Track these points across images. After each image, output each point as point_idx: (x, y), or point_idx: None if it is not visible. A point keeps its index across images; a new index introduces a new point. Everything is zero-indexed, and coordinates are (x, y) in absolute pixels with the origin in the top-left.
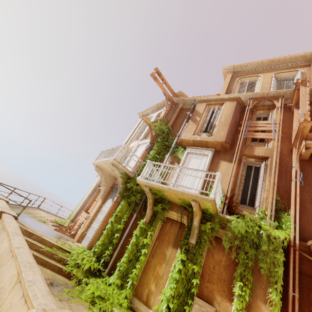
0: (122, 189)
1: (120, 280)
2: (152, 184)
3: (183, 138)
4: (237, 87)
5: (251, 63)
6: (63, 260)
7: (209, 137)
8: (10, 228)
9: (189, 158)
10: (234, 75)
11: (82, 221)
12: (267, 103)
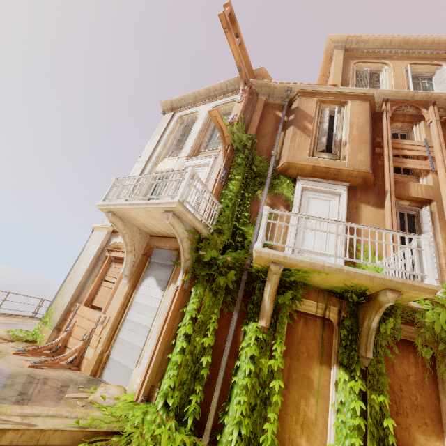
0: (190, 262)
1: None
2: (297, 260)
3: (294, 160)
4: (354, 76)
5: (375, 37)
6: None
7: (340, 162)
8: None
9: (307, 199)
10: (345, 55)
11: (90, 328)
12: (410, 112)
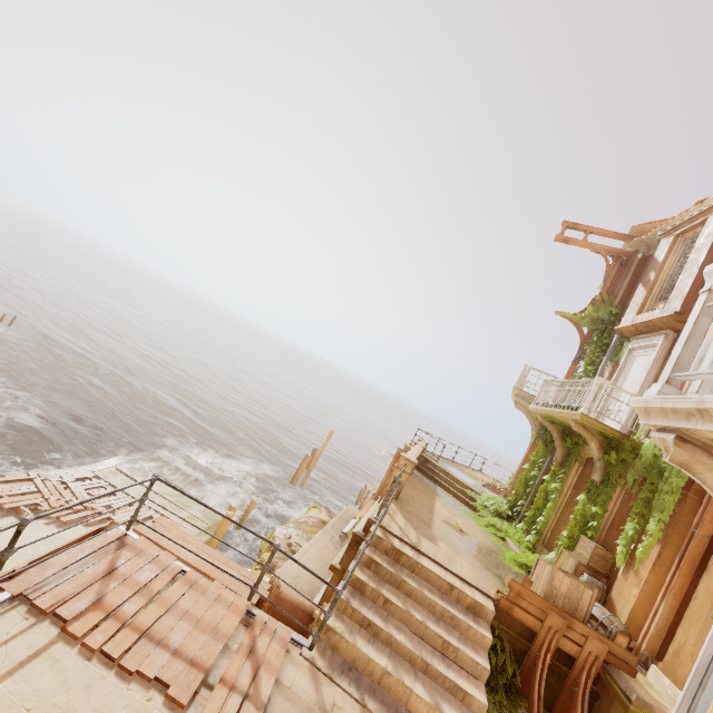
0: (539, 427)
1: (526, 525)
2: (539, 409)
3: (619, 326)
4: None
5: None
6: (473, 499)
7: (657, 311)
8: (414, 447)
9: (633, 359)
10: None
11: None
12: None
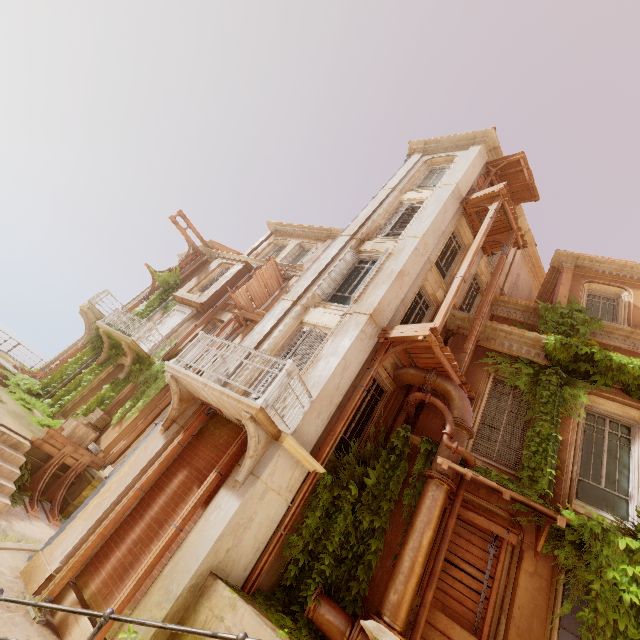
0: (95, 335)
1: (54, 401)
2: (105, 327)
3: (176, 294)
4: (268, 248)
5: (289, 224)
6: (7, 378)
7: (196, 297)
8: None
9: (173, 315)
10: (275, 234)
11: (51, 367)
12: None
